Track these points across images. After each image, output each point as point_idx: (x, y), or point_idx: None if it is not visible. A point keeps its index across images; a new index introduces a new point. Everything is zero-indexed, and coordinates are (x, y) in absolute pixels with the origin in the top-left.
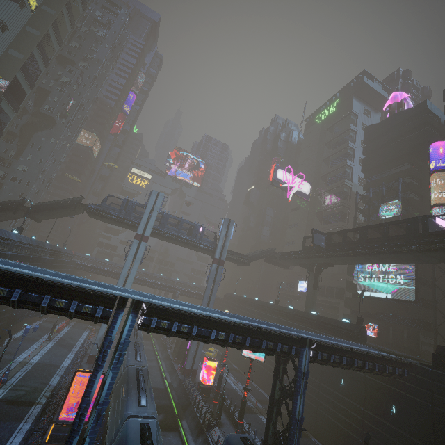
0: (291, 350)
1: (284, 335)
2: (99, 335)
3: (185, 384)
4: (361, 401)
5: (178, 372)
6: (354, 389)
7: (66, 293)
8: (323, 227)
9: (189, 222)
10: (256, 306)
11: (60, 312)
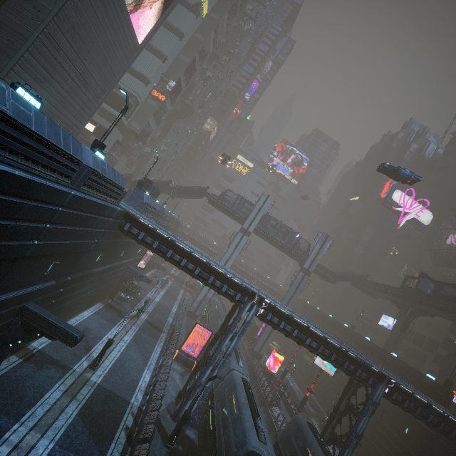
0: (369, 380)
1: (365, 365)
2: (198, 299)
3: (252, 362)
4: (422, 455)
5: (246, 350)
6: (419, 441)
7: (222, 278)
8: (434, 268)
9: (288, 228)
10: (329, 323)
11: (215, 288)
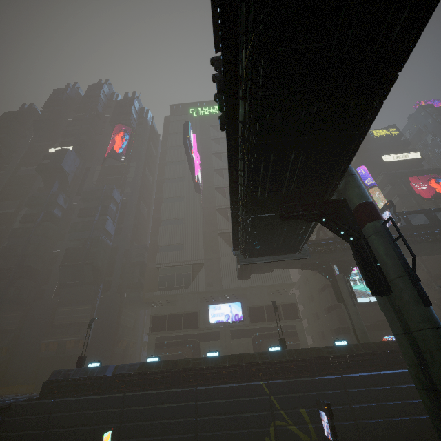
0: None
1: None
2: None
3: None
4: None
5: None
6: None
7: None
8: None
9: None
10: (253, 372)
11: None
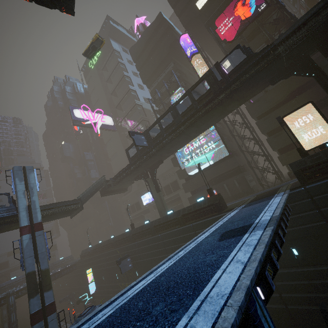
0: None
1: None
2: None
3: None
4: None
5: None
6: None
7: None
8: None
9: None
10: (116, 244)
11: None
